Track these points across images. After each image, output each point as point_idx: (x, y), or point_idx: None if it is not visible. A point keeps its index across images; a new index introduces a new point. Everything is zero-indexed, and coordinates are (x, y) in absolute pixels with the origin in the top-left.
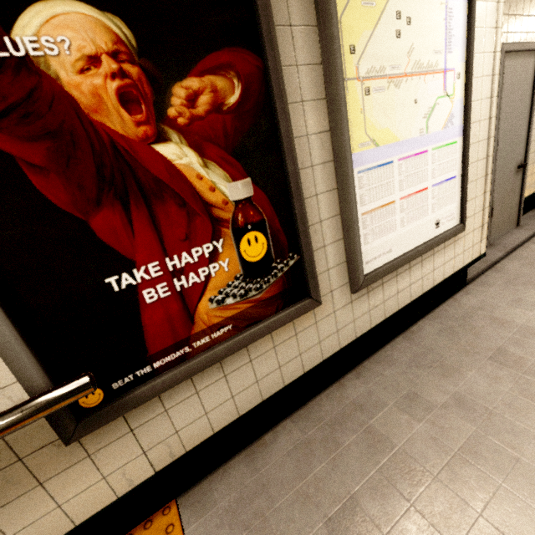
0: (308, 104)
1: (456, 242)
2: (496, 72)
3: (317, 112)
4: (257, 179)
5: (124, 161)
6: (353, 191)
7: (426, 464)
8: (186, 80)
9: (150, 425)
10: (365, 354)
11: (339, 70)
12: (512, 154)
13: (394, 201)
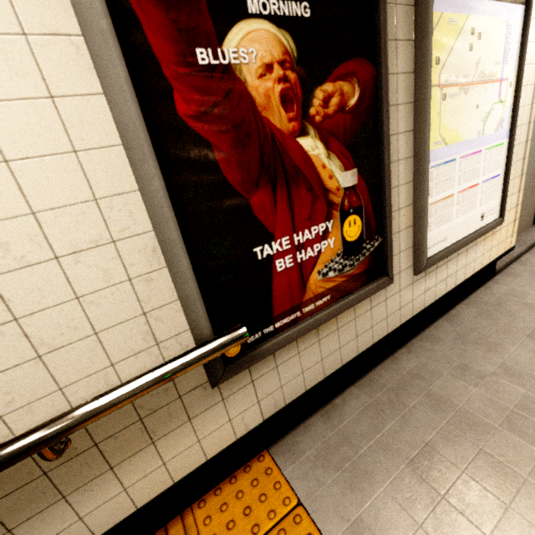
0: (401, 106)
1: (493, 235)
2: None
3: (406, 114)
4: (361, 170)
5: (277, 151)
6: (427, 183)
7: (488, 418)
8: (324, 85)
9: (265, 378)
10: (413, 333)
11: (429, 78)
12: (534, 156)
13: (453, 194)
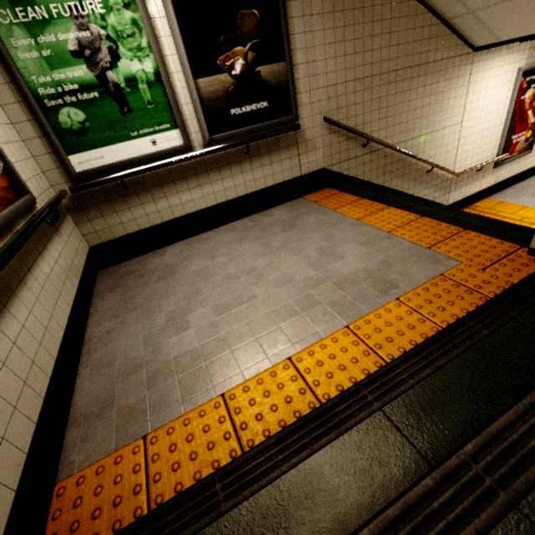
0: None
1: None
2: None
3: None
4: None
5: (523, 115)
6: None
7: None
8: None
9: (498, 172)
10: (526, 178)
11: None
12: None
13: None
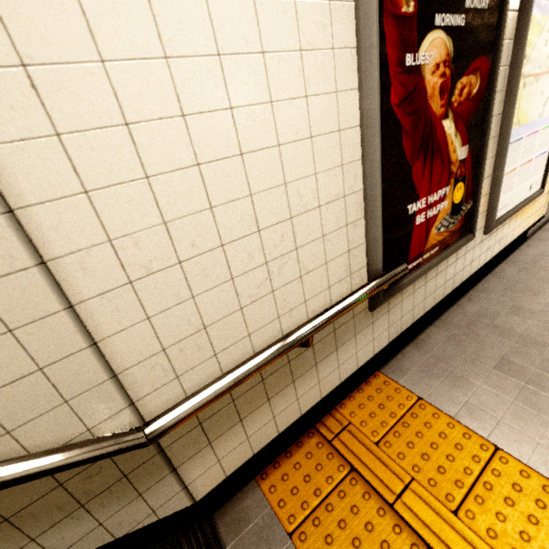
0: (498, 94)
1: (533, 204)
2: None
3: (499, 100)
4: (470, 146)
5: (431, 130)
6: (505, 158)
7: (544, 338)
8: (462, 78)
9: (394, 310)
10: (470, 286)
11: (520, 71)
12: None
13: (517, 167)
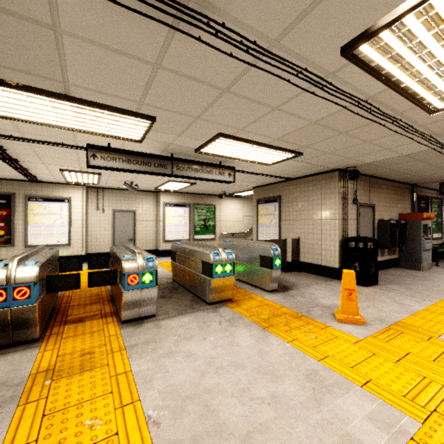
0: (21, 216)
1: (69, 248)
2: (84, 216)
3: (22, 217)
4: (5, 224)
5: None
6: (27, 229)
7: None
8: None
9: None
10: None
11: (27, 213)
12: (125, 235)
13: (42, 233)
